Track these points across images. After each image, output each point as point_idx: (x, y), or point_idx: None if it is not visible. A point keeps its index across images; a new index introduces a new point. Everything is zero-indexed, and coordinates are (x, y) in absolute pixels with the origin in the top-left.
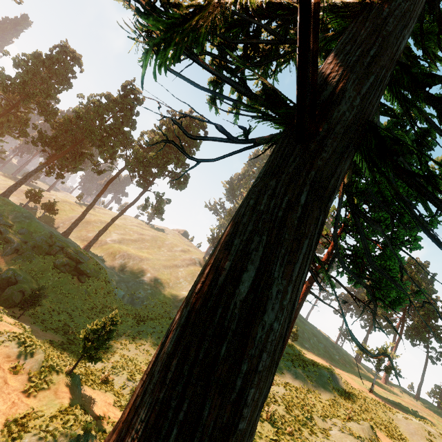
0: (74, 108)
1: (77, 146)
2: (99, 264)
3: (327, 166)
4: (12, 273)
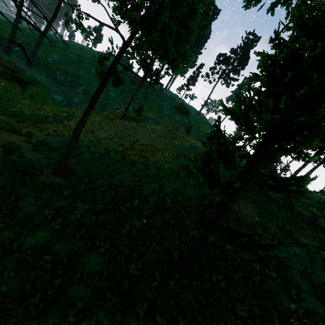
0: None
1: None
2: (36, 76)
3: None
4: None
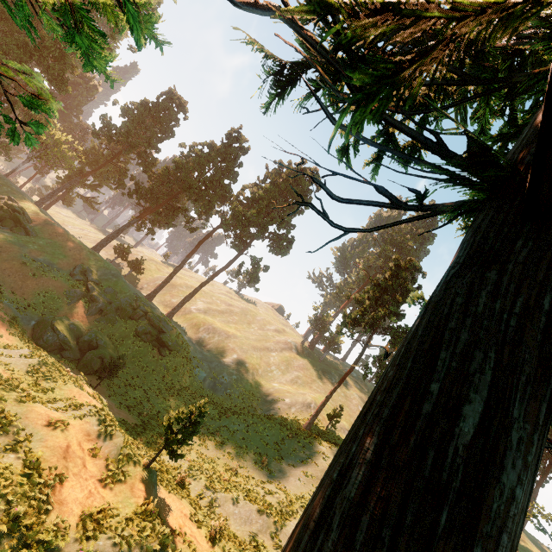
0: (174, 159)
1: (172, 199)
2: (182, 337)
3: None
4: (94, 336)
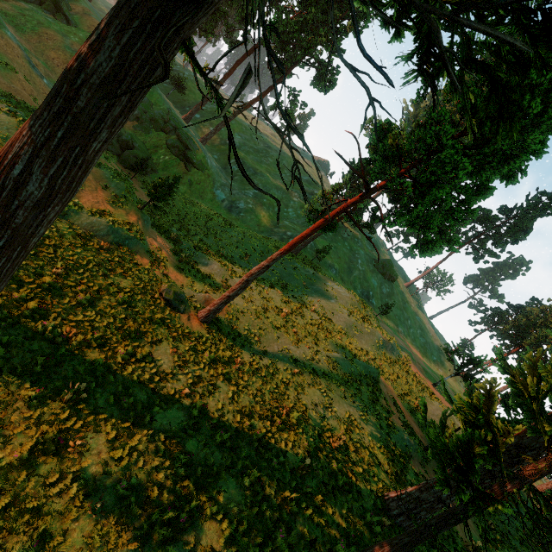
0: None
1: None
2: (207, 159)
3: None
4: (130, 138)
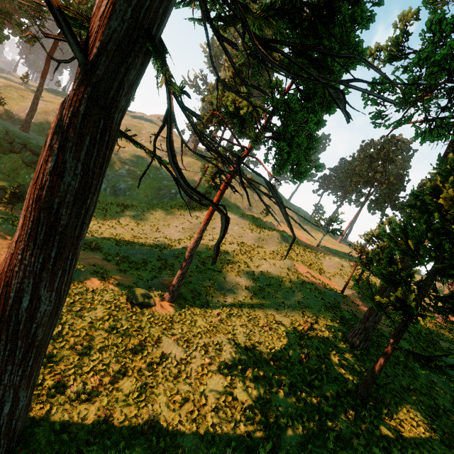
0: None
1: None
2: None
3: (103, 82)
4: None
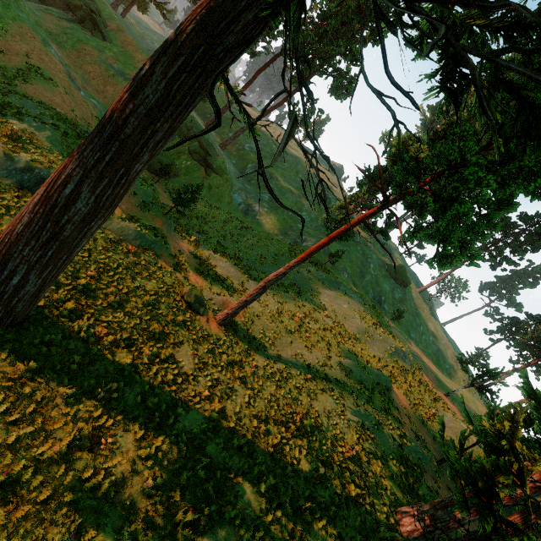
0: None
1: None
2: (226, 164)
3: (220, 9)
4: None
